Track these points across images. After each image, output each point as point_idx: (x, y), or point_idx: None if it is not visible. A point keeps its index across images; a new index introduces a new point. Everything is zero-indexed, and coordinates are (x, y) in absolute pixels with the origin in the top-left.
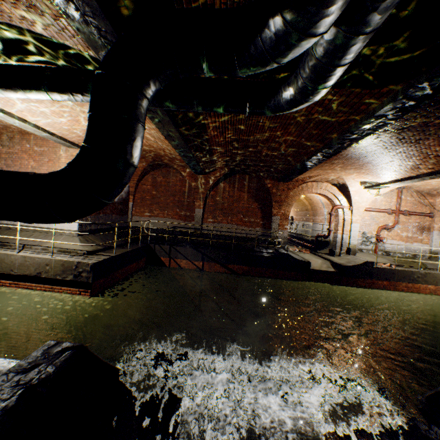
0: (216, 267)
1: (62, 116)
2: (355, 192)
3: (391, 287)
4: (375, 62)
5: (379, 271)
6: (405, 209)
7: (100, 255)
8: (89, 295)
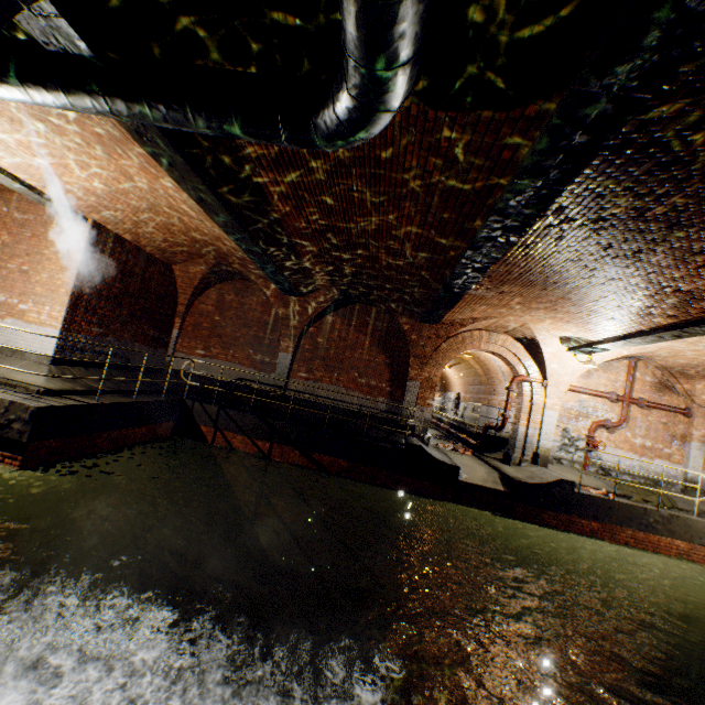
0: (292, 455)
1: (37, 153)
2: (553, 355)
3: (605, 535)
4: (497, 38)
5: (585, 500)
6: (641, 396)
7: (67, 398)
8: (18, 465)
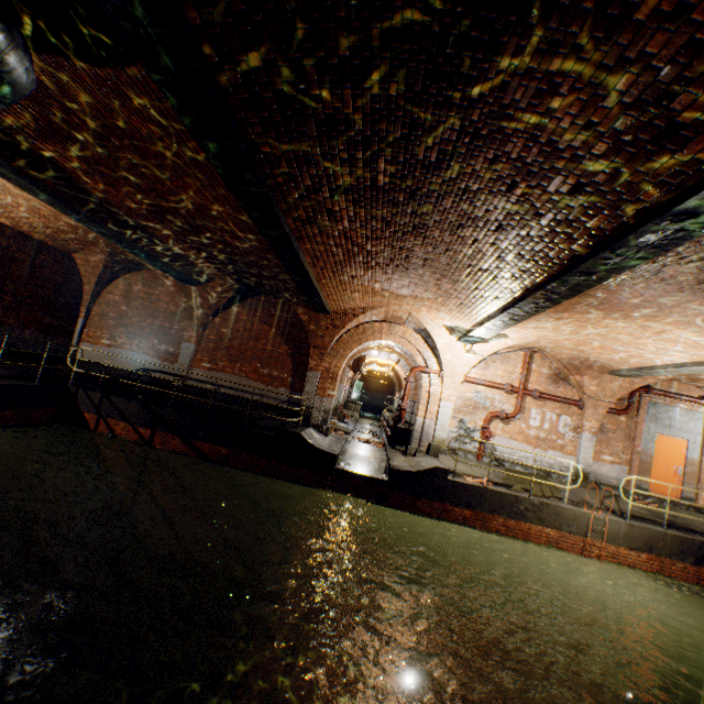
0: (174, 443)
1: None
2: (445, 345)
3: (478, 523)
4: None
5: (458, 488)
6: (537, 388)
7: None
8: None
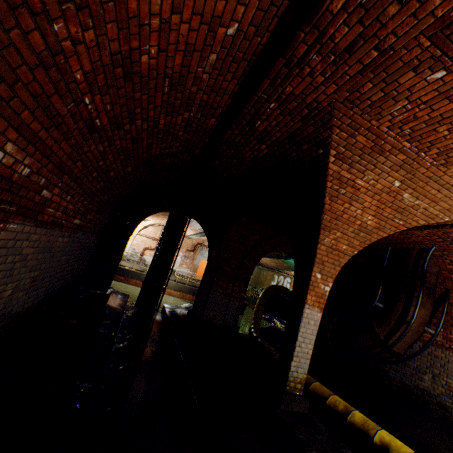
0: None
1: None
2: None
3: (126, 281)
4: None
5: (121, 269)
6: None
7: None
8: None
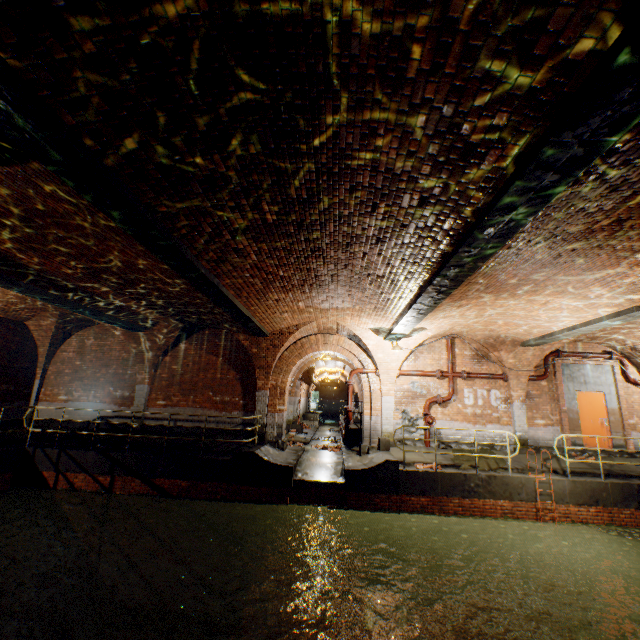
0: (134, 485)
1: None
2: (375, 345)
3: (436, 508)
4: None
5: (410, 477)
6: (464, 369)
7: None
8: None
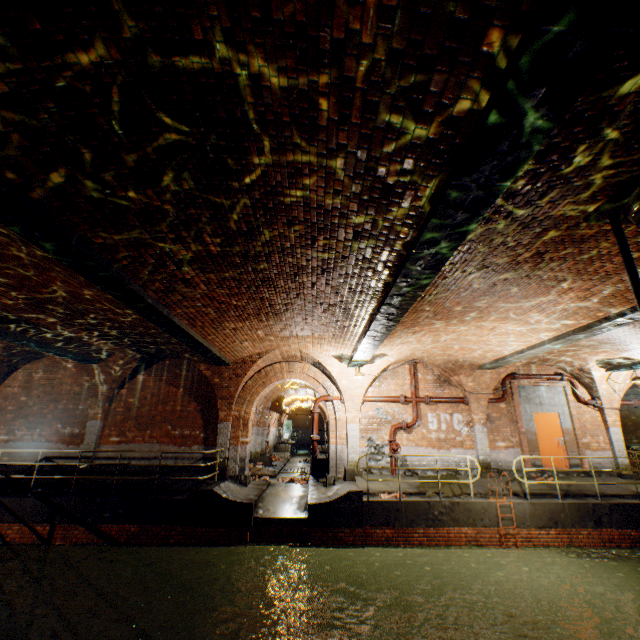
0: (77, 533)
1: None
2: (339, 372)
3: (401, 539)
4: None
5: (375, 507)
6: (427, 393)
7: None
8: None
